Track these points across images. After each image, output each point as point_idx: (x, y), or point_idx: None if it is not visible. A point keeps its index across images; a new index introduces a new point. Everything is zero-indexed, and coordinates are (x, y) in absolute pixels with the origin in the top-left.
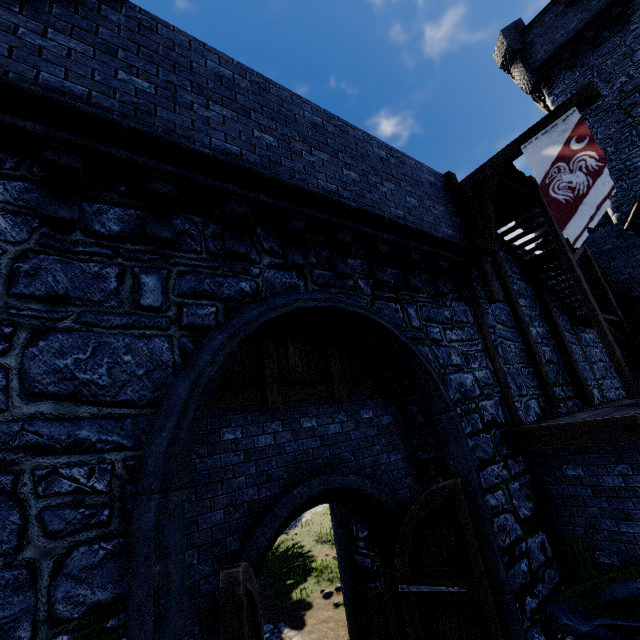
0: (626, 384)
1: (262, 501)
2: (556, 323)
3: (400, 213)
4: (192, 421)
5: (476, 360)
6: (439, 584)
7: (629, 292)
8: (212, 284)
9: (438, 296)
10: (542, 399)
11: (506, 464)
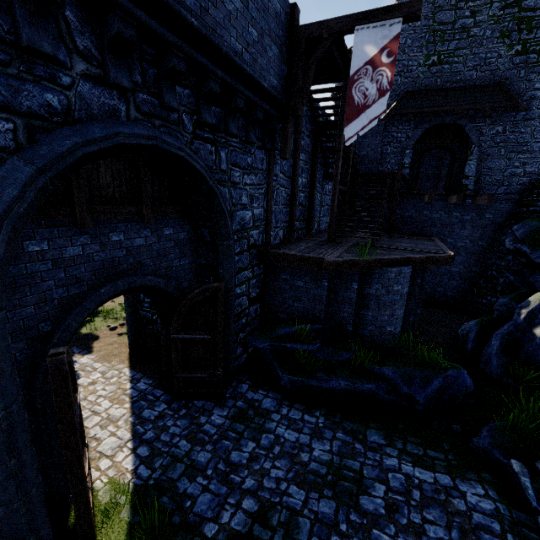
0: (330, 233)
1: (71, 297)
2: (315, 178)
3: (239, 47)
4: (4, 256)
5: (258, 201)
6: (197, 334)
7: (361, 165)
8: (3, 88)
9: (247, 143)
10: (287, 230)
11: (253, 270)
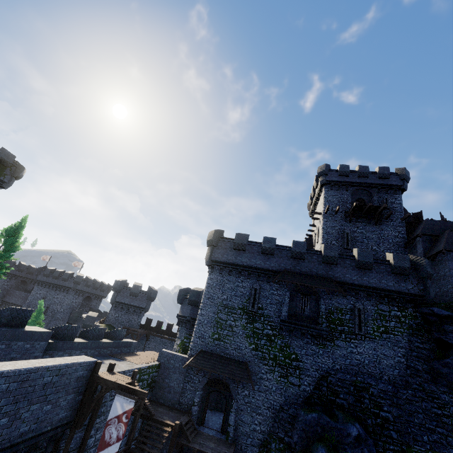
0: None
1: None
2: None
3: (27, 428)
4: None
5: None
6: None
7: (169, 393)
8: None
9: None
10: None
11: None
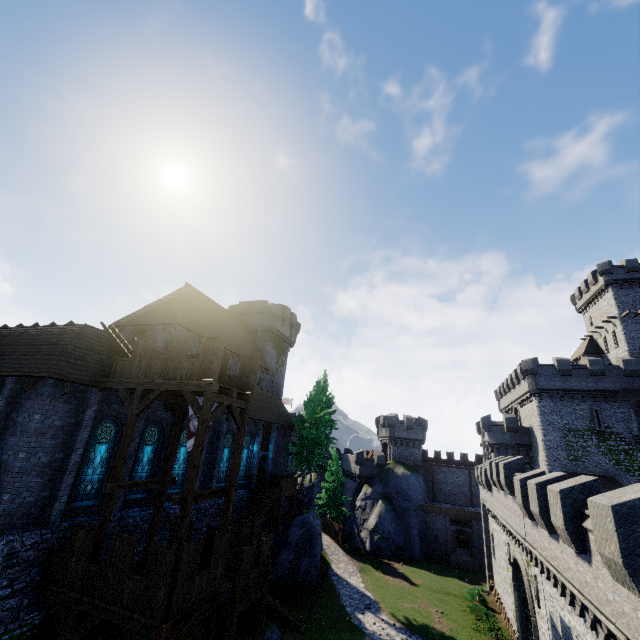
0: None
1: None
2: None
3: None
4: None
5: None
6: None
7: None
8: None
9: None
10: None
11: None
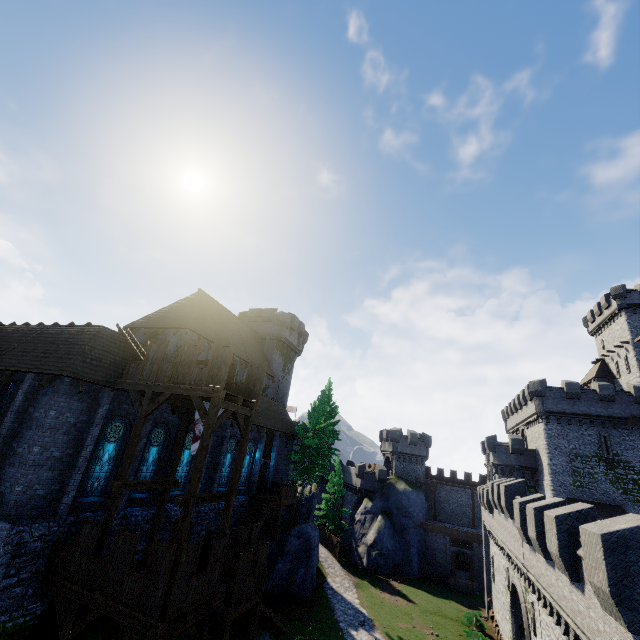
0: None
1: None
2: None
3: None
4: None
5: None
6: None
7: None
8: None
9: None
10: None
11: None
